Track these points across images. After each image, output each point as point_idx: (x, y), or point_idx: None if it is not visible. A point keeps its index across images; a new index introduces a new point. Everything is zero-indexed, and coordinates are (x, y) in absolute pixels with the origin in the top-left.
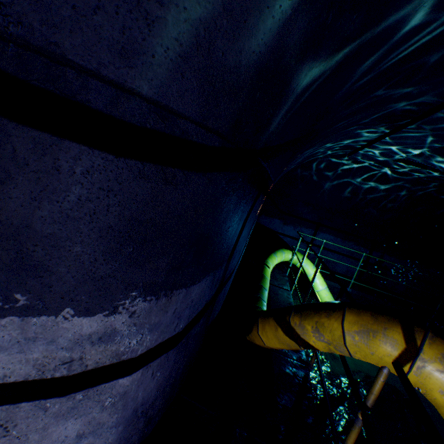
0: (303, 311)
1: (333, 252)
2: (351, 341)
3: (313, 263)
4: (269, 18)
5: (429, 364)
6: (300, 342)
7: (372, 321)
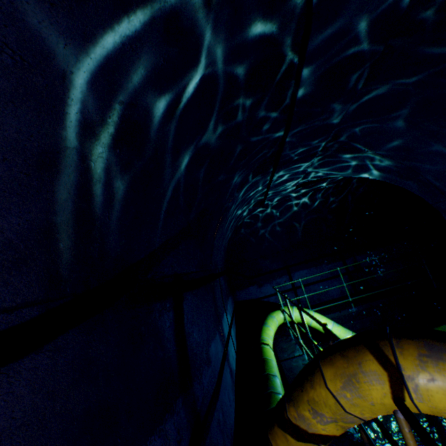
0: (292, 394)
1: (317, 283)
2: (347, 403)
3: (310, 304)
4: (14, 196)
5: (418, 378)
6: (314, 439)
7: (346, 362)
